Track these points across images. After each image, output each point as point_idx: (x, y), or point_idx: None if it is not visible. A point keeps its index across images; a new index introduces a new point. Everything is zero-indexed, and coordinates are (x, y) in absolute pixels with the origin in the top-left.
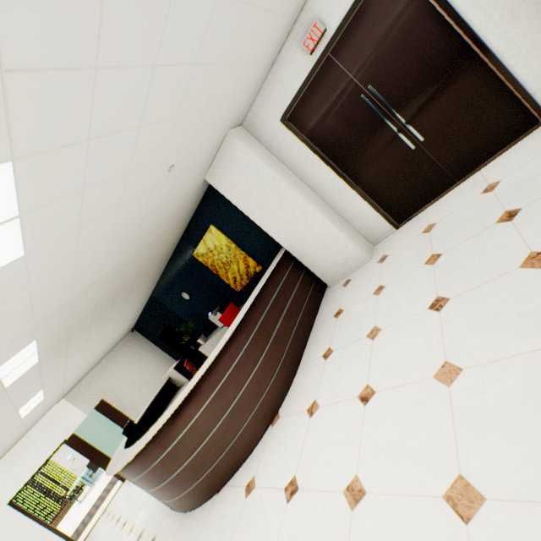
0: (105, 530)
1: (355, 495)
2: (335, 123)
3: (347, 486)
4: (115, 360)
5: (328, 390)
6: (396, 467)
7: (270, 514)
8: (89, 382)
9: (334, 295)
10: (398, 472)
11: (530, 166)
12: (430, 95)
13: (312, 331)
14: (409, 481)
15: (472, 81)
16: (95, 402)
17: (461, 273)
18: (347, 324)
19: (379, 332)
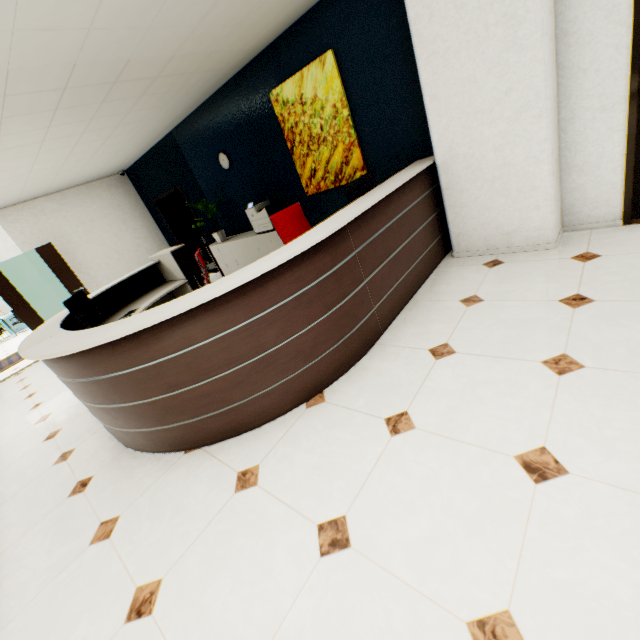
0: (10, 397)
1: None
2: None
3: (481, 620)
4: (85, 201)
5: (439, 409)
6: None
7: (281, 552)
8: (36, 211)
9: (463, 271)
10: None
11: None
12: None
13: (409, 305)
14: None
15: None
16: (38, 242)
17: None
18: (491, 323)
19: (580, 370)
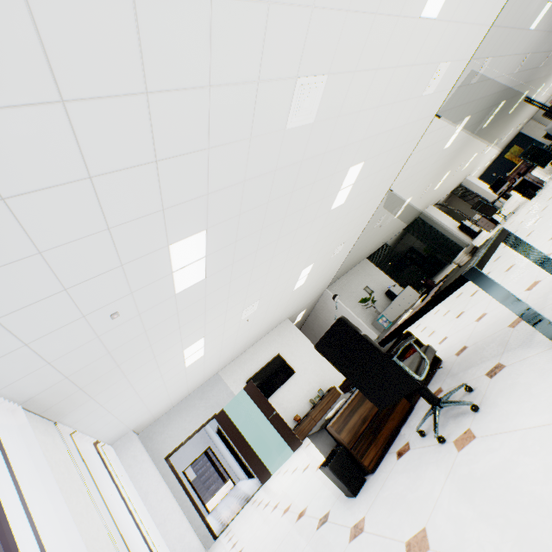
0: None
1: None
2: None
3: None
4: None
5: None
6: None
7: None
8: None
9: None
10: None
11: None
12: None
13: None
14: None
15: None
16: None
17: None
18: None
19: None
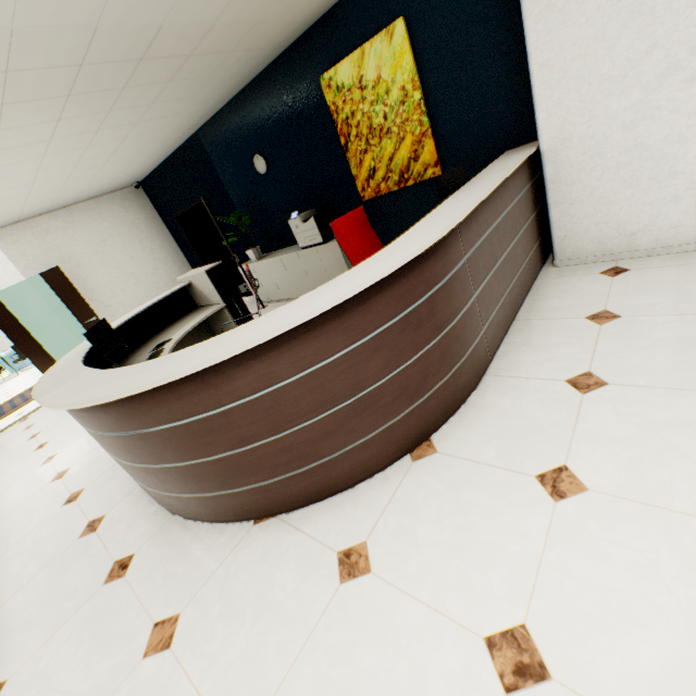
0: (17, 448)
1: None
2: None
3: None
4: (95, 218)
5: (615, 463)
6: None
7: (438, 683)
8: (40, 230)
9: (575, 282)
10: None
11: None
12: None
13: (515, 325)
14: None
15: None
16: (43, 266)
17: None
18: (645, 345)
19: None
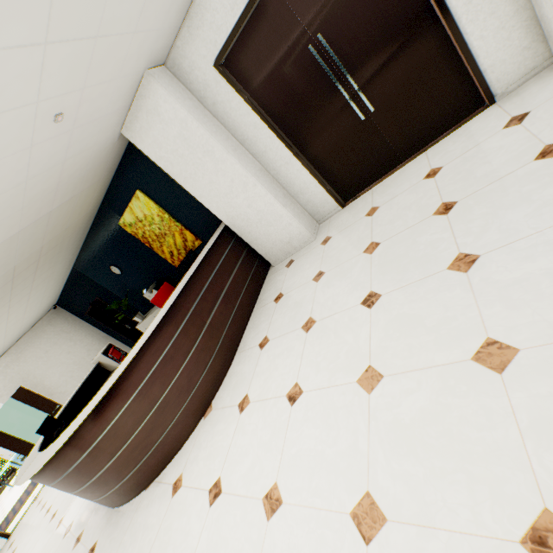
0: (34, 520)
1: (272, 504)
2: (279, 78)
3: (267, 494)
4: (35, 341)
5: (260, 384)
6: (312, 478)
7: (193, 517)
8: (2, 368)
9: (277, 276)
10: (314, 484)
11: (471, 155)
12: (384, 57)
13: (252, 315)
14: (322, 494)
15: (427, 46)
16: (12, 390)
17: (395, 268)
18: (285, 311)
19: (314, 325)
